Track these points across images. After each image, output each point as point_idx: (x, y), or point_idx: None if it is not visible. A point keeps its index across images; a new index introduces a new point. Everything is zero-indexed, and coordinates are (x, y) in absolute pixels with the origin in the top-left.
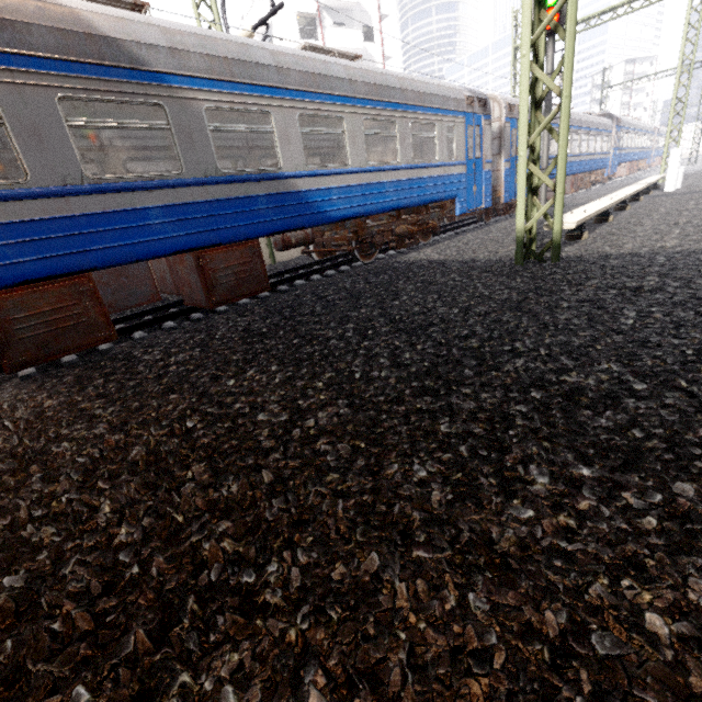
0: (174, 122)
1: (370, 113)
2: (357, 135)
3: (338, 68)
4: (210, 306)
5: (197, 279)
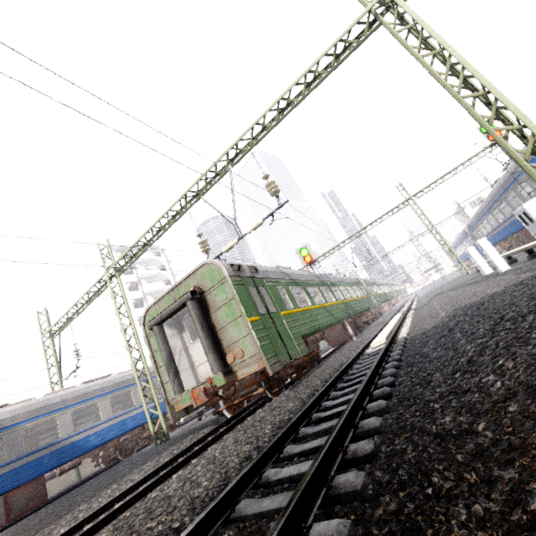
0: (7, 441)
1: (114, 395)
2: (106, 406)
3: (96, 386)
4: (7, 523)
5: (3, 509)
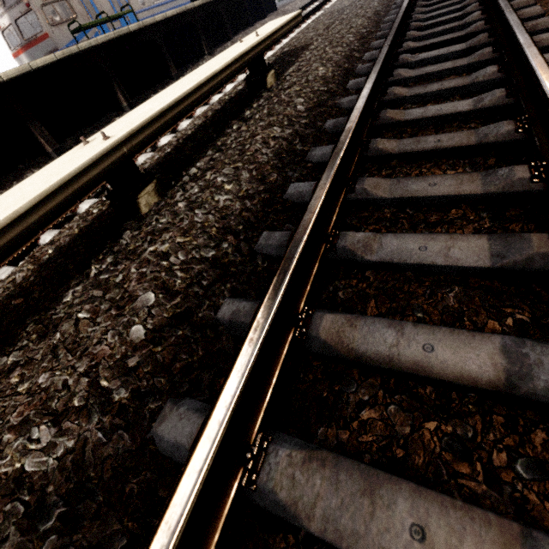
0: None
1: None
2: None
3: None
4: None
5: None
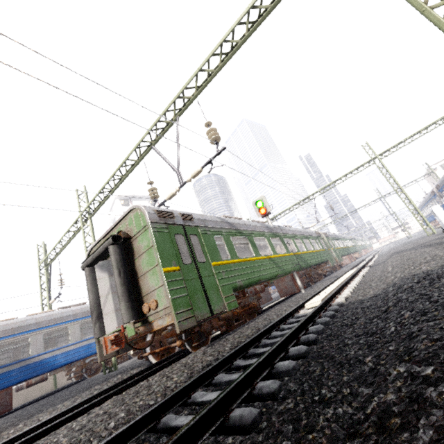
0: None
1: (84, 321)
2: (76, 330)
3: (69, 312)
4: None
5: None
